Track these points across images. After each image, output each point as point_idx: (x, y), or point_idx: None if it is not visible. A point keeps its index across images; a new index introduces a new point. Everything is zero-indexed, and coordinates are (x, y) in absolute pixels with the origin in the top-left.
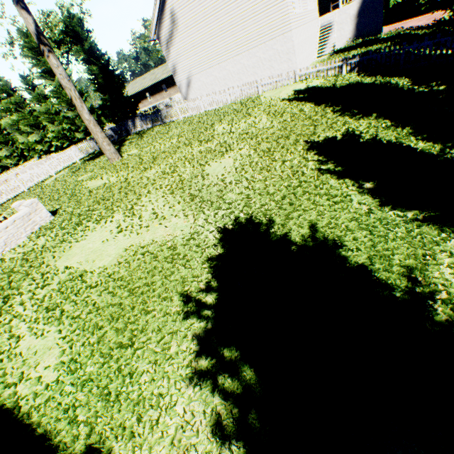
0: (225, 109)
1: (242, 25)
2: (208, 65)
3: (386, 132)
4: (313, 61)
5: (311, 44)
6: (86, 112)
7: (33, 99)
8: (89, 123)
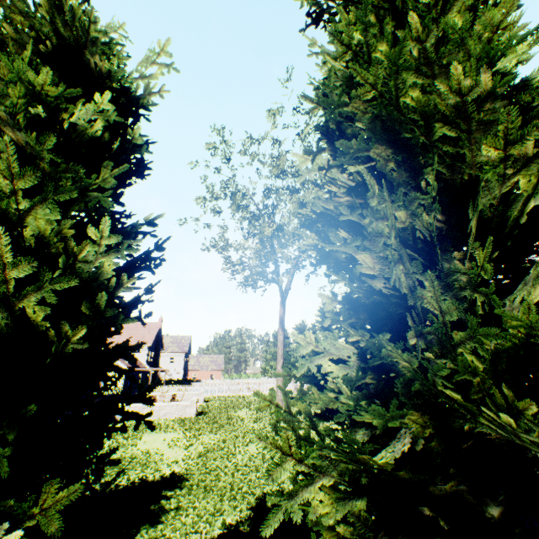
0: None
1: None
2: None
3: None
4: None
5: None
6: (280, 364)
7: None
8: (278, 371)
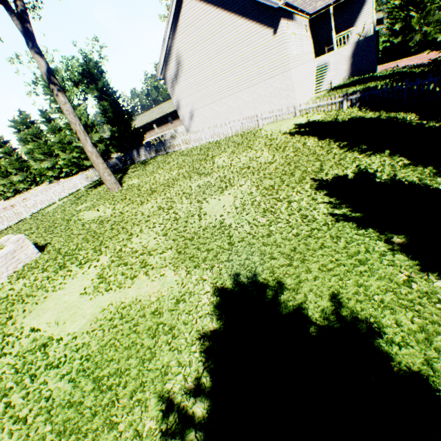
0: (225, 141)
1: (243, 65)
2: (210, 101)
3: (405, 171)
4: (311, 96)
5: (309, 81)
6: (90, 144)
7: (49, 131)
8: (91, 154)
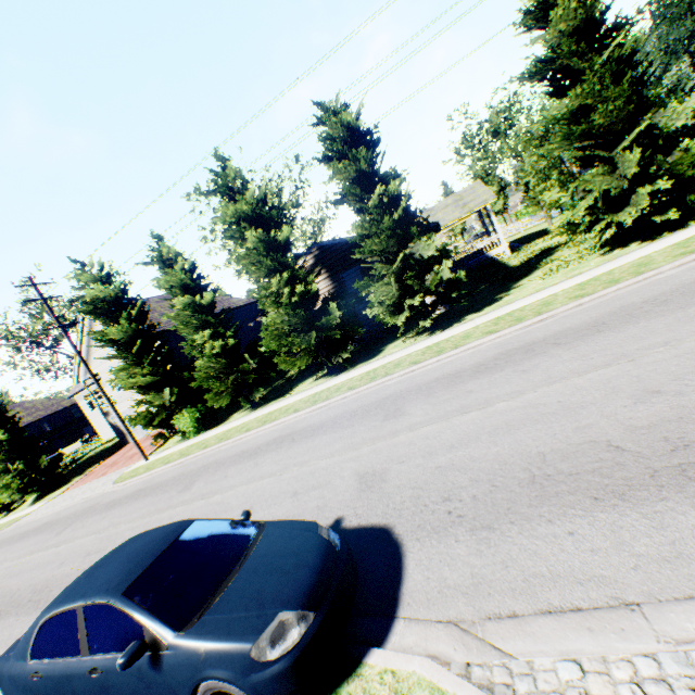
0: None
1: None
2: None
3: None
4: None
5: None
6: None
7: None
8: None
